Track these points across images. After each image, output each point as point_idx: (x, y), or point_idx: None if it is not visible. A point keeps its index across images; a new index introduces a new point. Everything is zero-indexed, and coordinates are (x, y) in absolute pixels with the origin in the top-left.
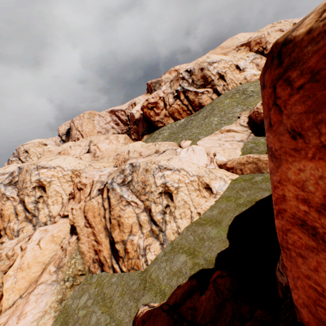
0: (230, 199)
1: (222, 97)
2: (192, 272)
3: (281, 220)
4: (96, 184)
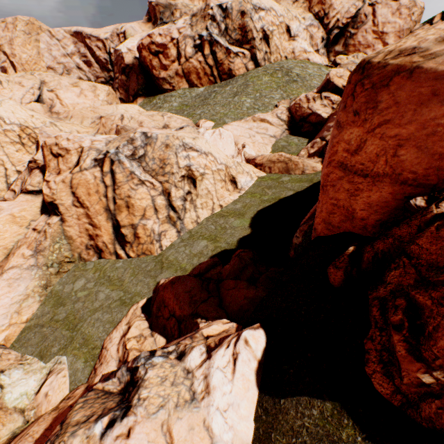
0: (255, 195)
1: (261, 70)
2: (214, 253)
3: (329, 167)
4: (89, 151)
